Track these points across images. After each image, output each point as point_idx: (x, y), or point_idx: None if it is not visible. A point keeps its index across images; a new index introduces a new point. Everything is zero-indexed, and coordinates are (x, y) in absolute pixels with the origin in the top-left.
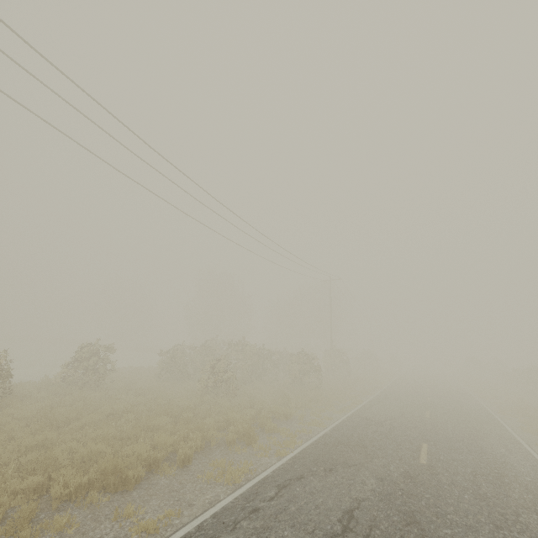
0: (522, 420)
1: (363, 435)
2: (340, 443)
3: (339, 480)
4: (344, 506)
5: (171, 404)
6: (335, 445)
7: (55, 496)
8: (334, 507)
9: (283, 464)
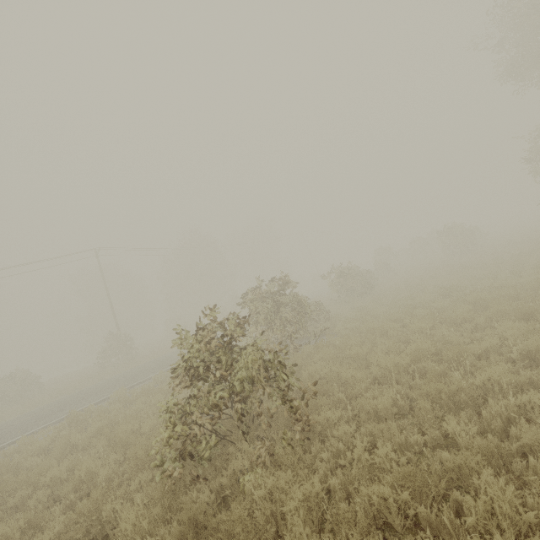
0: None
1: None
2: None
3: None
4: None
5: None
6: None
7: None
8: None
9: None
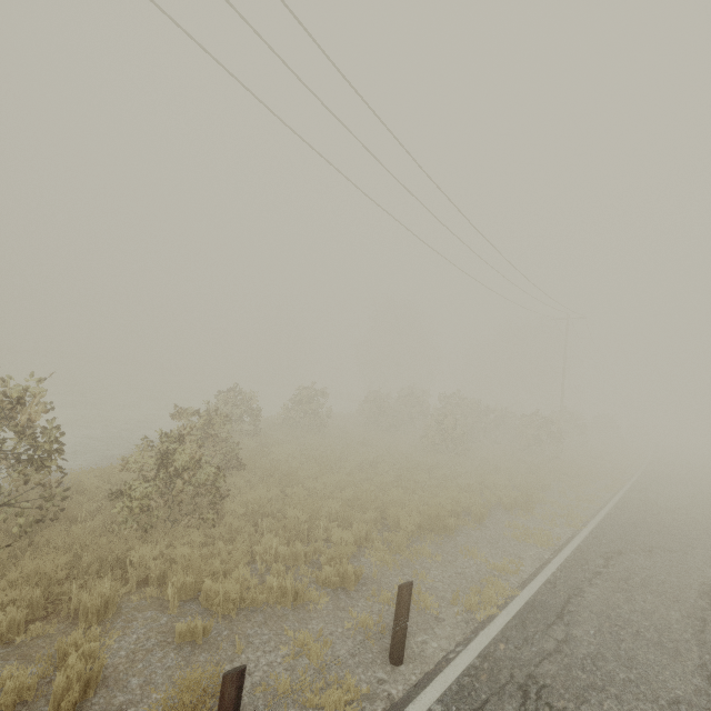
0: None
1: (660, 522)
2: (638, 526)
3: (668, 562)
4: (694, 587)
5: (411, 459)
6: (633, 527)
7: (405, 529)
8: (684, 585)
9: (587, 537)
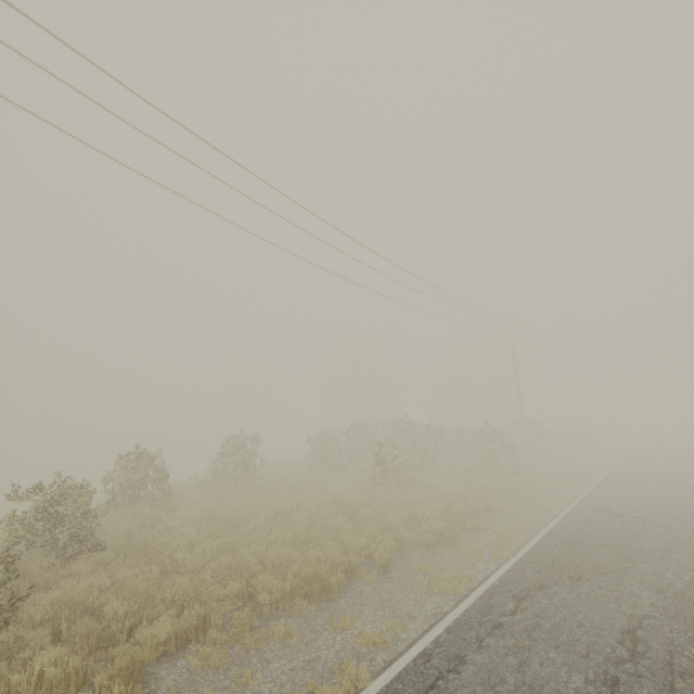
0: None
1: (607, 533)
2: (577, 543)
3: (596, 591)
4: (618, 624)
5: (340, 500)
6: (571, 545)
7: (263, 603)
8: (605, 625)
9: (509, 570)
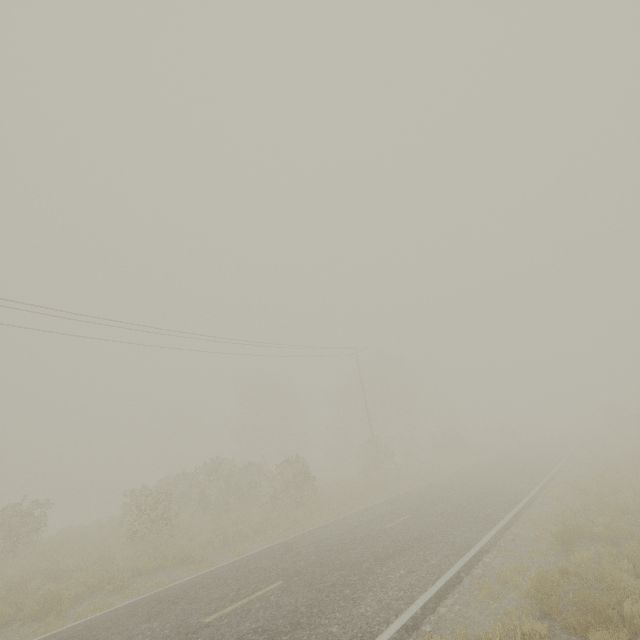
0: (558, 504)
1: (219, 580)
2: (160, 599)
3: None
4: None
5: (51, 568)
6: (147, 603)
7: None
8: None
9: None
